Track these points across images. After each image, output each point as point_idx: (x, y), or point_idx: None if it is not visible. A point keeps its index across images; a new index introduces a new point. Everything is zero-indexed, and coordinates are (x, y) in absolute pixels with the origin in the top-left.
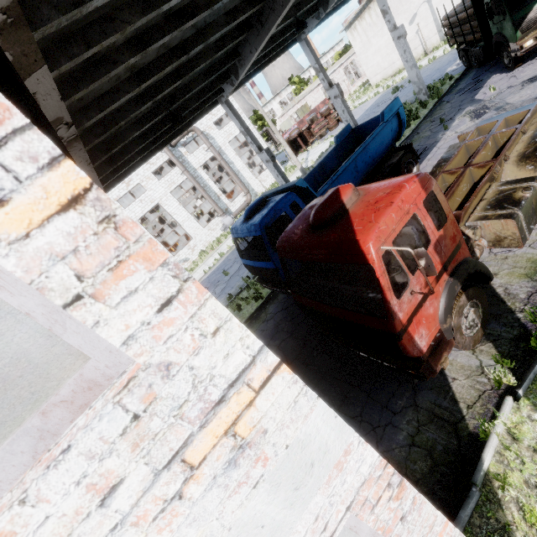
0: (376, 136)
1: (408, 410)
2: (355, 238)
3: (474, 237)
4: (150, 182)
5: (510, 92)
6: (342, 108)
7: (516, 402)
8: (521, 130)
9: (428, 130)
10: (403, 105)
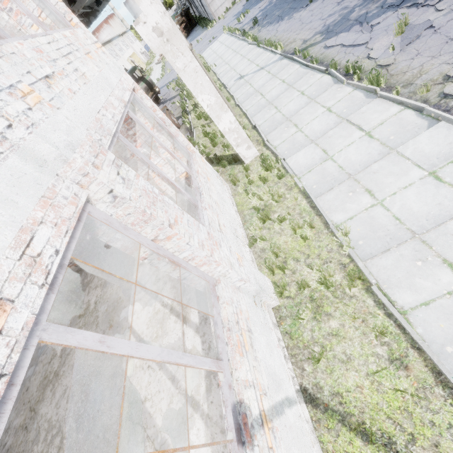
0: None
1: None
2: None
3: None
4: None
5: None
6: None
7: None
8: None
9: None
10: None
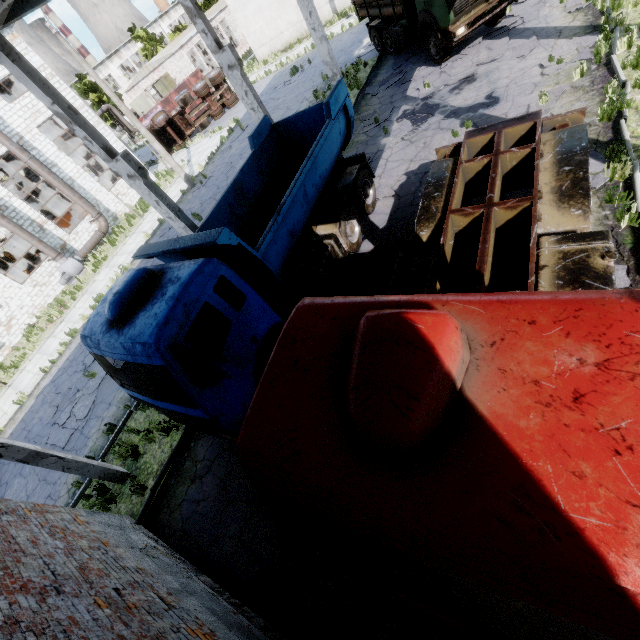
0: (324, 142)
1: None
2: (611, 578)
3: None
4: None
5: (449, 92)
6: (244, 88)
7: None
8: (540, 152)
9: (362, 132)
10: (314, 93)
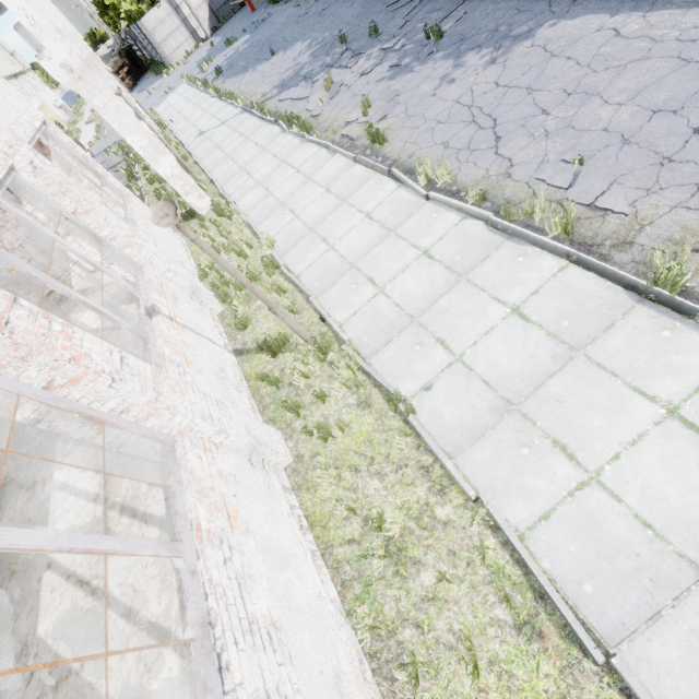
0: None
1: None
2: None
3: None
4: None
5: None
6: None
7: None
8: None
9: None
10: None
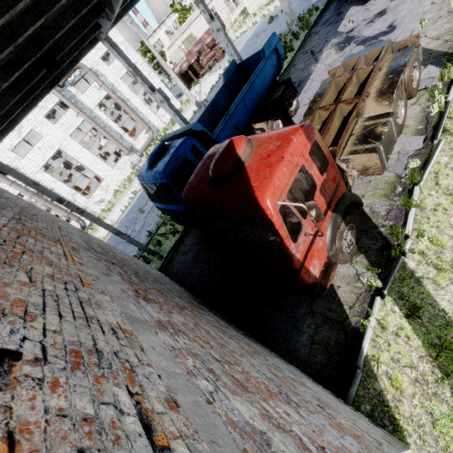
0: (259, 73)
1: (307, 316)
2: (253, 195)
3: (347, 170)
4: (45, 127)
5: (365, 25)
6: (226, 42)
7: (383, 299)
8: (378, 67)
9: (302, 62)
10: (279, 36)
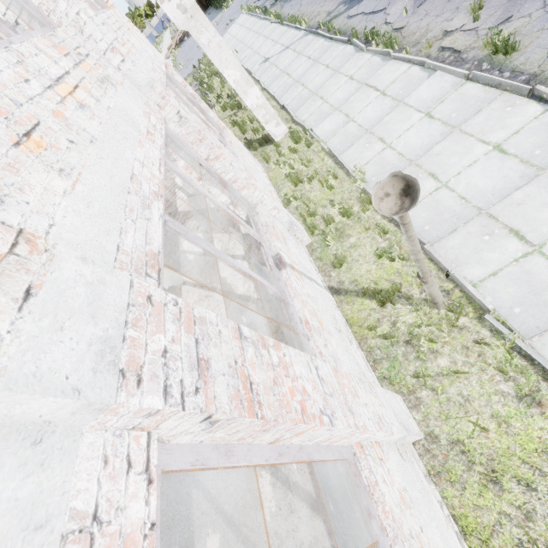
0: None
1: None
2: None
3: None
4: None
5: None
6: None
7: None
8: None
9: None
10: None
